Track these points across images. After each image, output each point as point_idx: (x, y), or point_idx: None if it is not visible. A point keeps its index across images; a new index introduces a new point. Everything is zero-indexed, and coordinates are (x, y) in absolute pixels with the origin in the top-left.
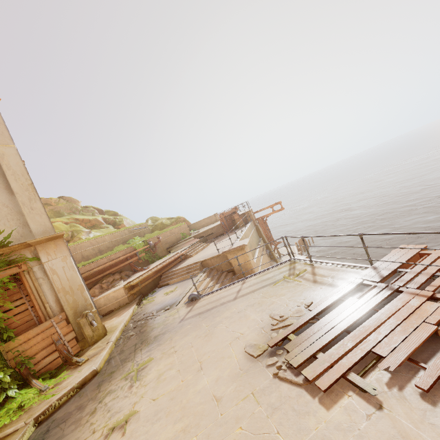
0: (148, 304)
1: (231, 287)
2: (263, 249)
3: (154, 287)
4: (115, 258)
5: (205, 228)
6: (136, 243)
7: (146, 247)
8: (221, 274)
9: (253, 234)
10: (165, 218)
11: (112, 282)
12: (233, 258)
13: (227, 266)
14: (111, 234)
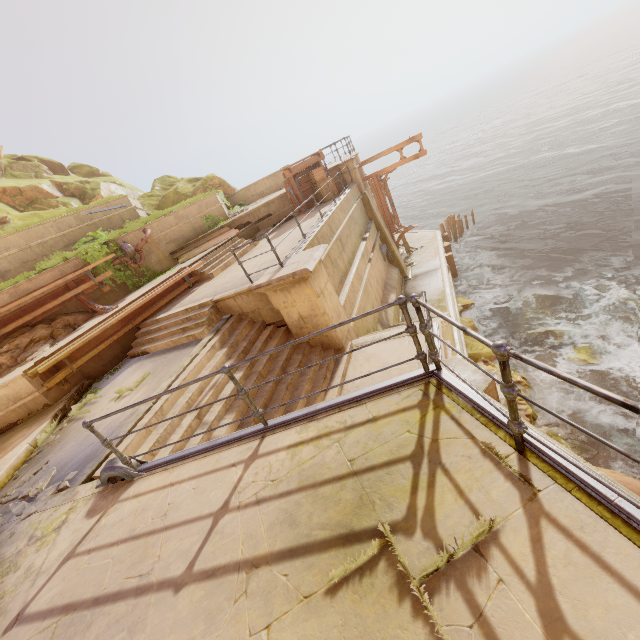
0: (74, 423)
1: (217, 459)
2: (374, 248)
3: (123, 355)
4: (33, 289)
5: (260, 201)
6: (86, 250)
7: (105, 259)
8: (257, 335)
9: (353, 217)
10: (183, 181)
11: (27, 347)
12: (282, 301)
13: (275, 313)
14: (24, 230)
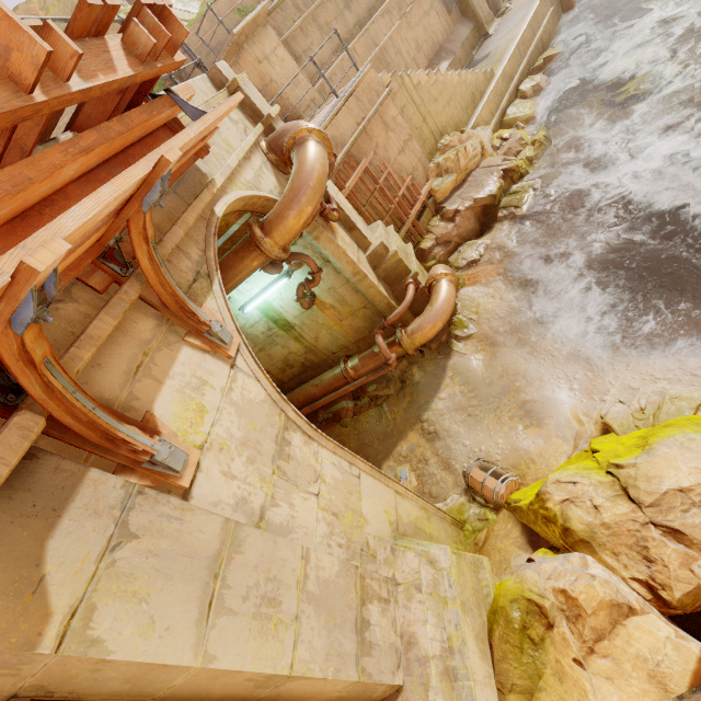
0: None
1: None
2: None
3: None
4: None
5: None
6: None
7: None
8: None
9: None
10: None
11: None
12: None
13: None
14: None
